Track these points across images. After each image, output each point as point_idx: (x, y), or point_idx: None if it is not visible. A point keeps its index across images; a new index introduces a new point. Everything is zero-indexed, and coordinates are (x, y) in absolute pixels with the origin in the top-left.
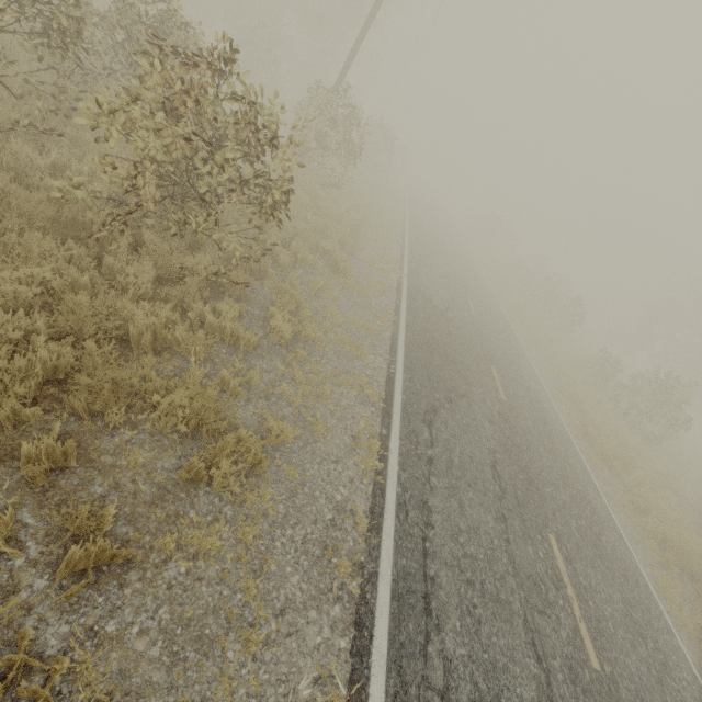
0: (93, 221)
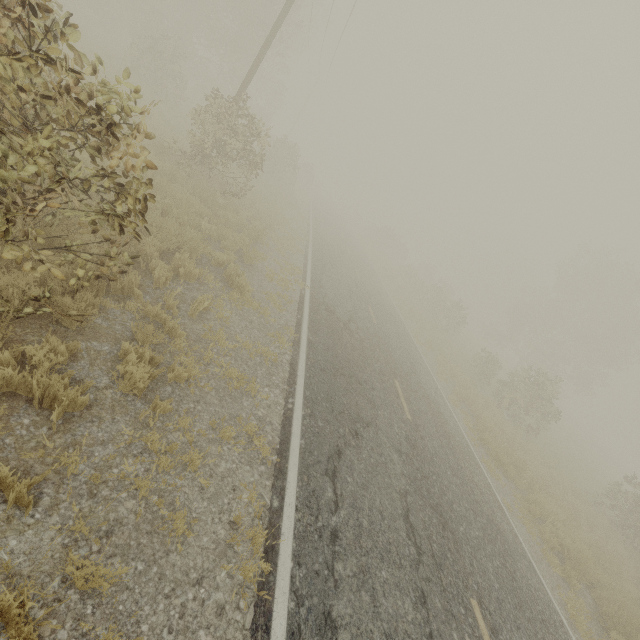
0: None
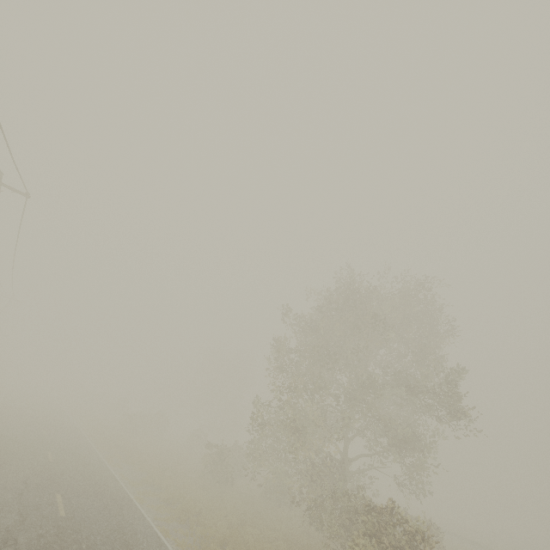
0: None
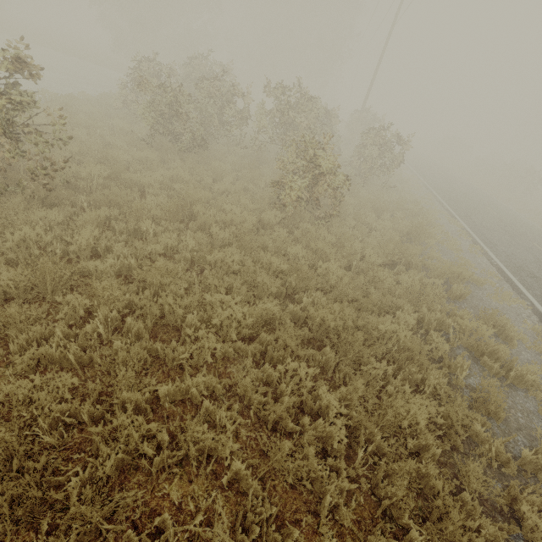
0: (356, 180)
